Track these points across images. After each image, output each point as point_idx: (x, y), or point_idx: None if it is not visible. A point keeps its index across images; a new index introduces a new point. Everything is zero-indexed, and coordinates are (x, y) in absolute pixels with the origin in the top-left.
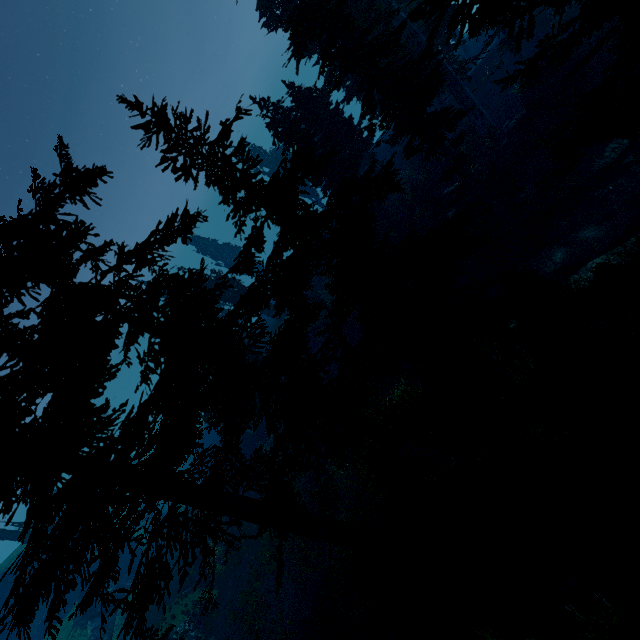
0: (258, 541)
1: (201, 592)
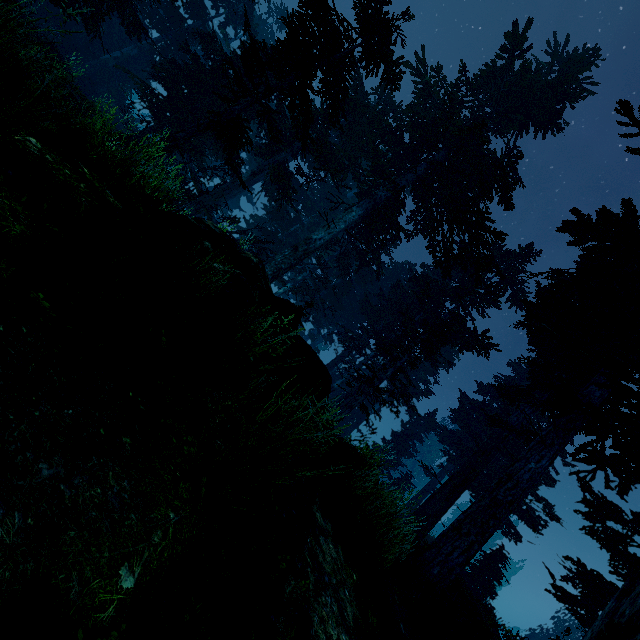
0: None
1: None
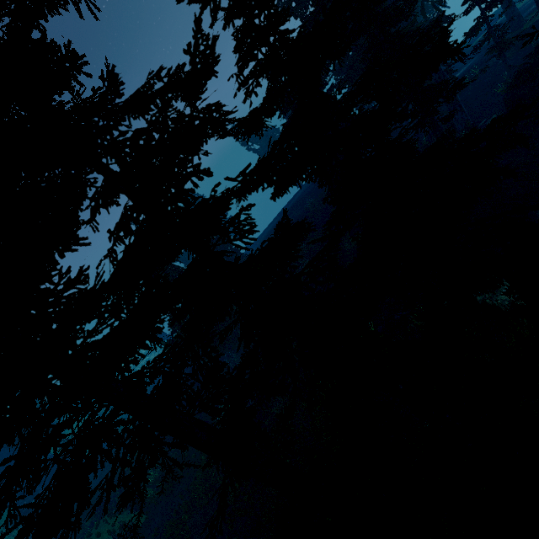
0: (193, 473)
1: (130, 514)
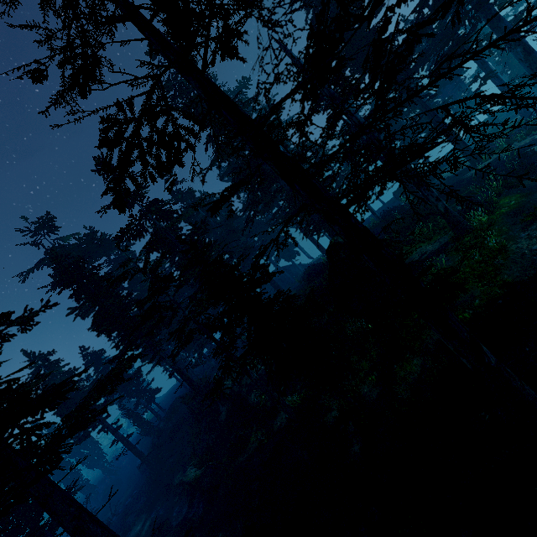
0: None
1: None
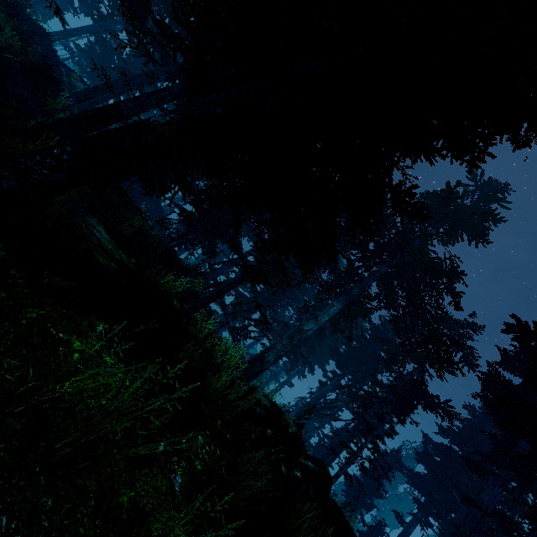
0: None
1: None
